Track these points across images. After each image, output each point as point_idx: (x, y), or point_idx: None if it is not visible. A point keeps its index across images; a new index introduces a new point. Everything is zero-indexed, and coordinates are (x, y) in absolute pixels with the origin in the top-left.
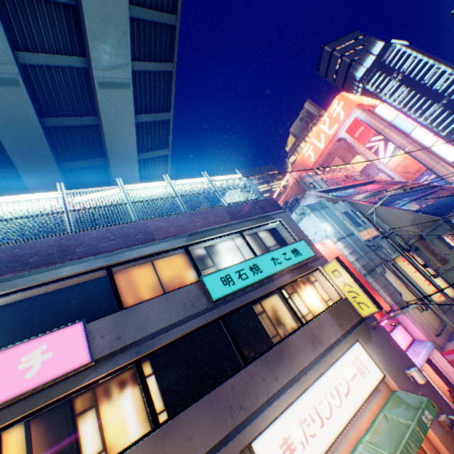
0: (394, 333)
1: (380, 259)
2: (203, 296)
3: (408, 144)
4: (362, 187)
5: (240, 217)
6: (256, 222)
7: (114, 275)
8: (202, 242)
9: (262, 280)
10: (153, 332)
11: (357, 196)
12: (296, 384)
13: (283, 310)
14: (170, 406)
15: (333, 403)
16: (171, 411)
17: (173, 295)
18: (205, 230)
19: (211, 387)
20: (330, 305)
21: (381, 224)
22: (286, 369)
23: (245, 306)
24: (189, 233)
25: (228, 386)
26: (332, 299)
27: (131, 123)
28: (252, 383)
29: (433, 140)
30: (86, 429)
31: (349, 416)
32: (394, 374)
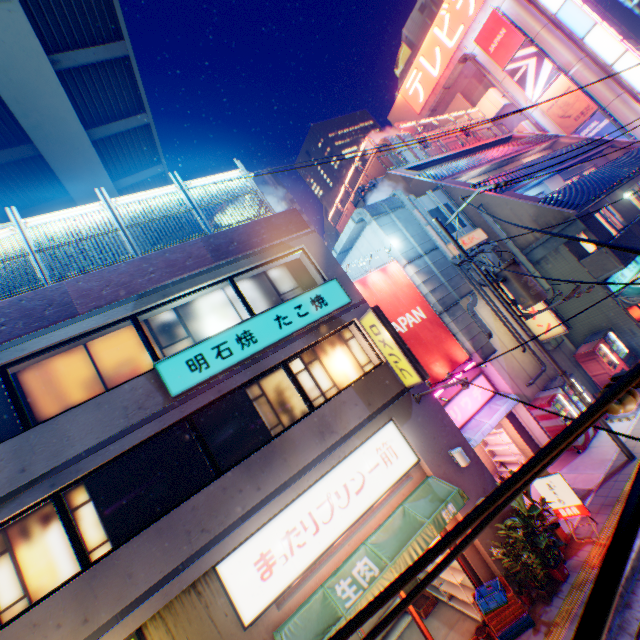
0: (470, 387)
1: (475, 283)
2: (159, 393)
3: (576, 61)
4: (484, 154)
5: (232, 253)
6: (259, 258)
7: (23, 374)
8: (164, 305)
9: (257, 354)
10: (77, 455)
11: (469, 173)
12: (288, 490)
13: (293, 389)
14: (117, 535)
15: (337, 505)
16: (118, 539)
17: (109, 398)
18: (167, 286)
19: (165, 511)
20: (361, 376)
21: (491, 224)
22: (276, 474)
23: (227, 395)
24: (139, 293)
25: (187, 508)
26: (372, 363)
27: (48, 75)
28: (224, 498)
29: (619, 50)
30: (0, 577)
31: (356, 516)
32: (431, 457)
